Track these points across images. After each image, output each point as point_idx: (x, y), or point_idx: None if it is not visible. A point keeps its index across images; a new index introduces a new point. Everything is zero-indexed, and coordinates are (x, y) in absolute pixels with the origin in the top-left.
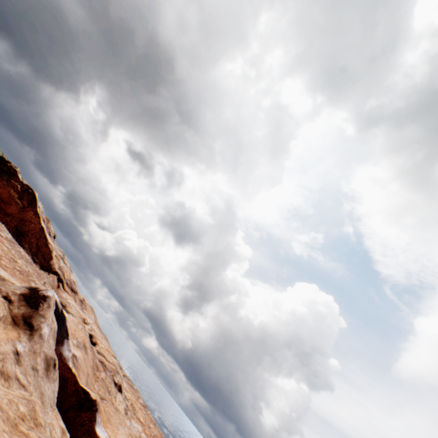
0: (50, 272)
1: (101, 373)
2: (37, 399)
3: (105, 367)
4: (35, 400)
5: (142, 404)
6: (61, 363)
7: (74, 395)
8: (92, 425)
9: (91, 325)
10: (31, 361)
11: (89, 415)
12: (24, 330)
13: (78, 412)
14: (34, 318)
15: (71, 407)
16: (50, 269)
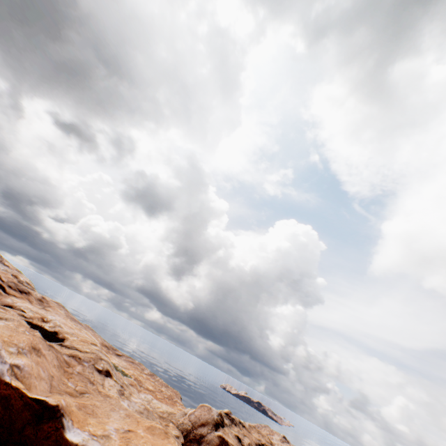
0: None
1: (75, 368)
2: None
3: (79, 360)
4: None
5: (149, 374)
6: None
7: (25, 410)
8: (59, 434)
9: (53, 322)
10: None
11: (53, 425)
12: None
13: (37, 426)
14: None
15: (27, 424)
16: None
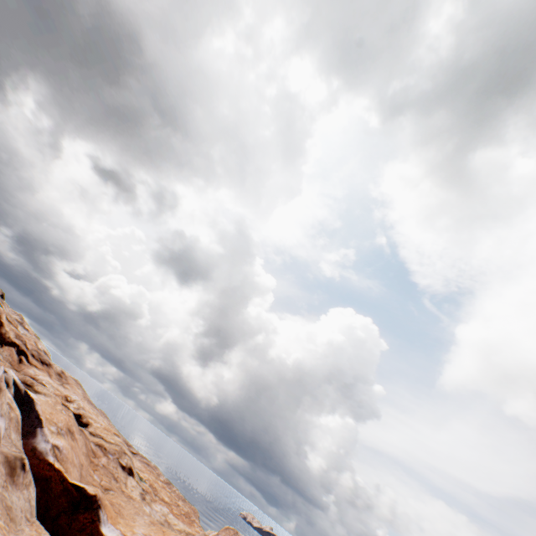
0: (3, 344)
1: (101, 459)
2: None
3: (105, 450)
4: None
5: (165, 482)
6: (37, 460)
7: (63, 496)
8: (95, 527)
9: (77, 402)
10: None
11: (89, 516)
12: None
13: (73, 515)
14: None
15: (62, 512)
16: (3, 340)
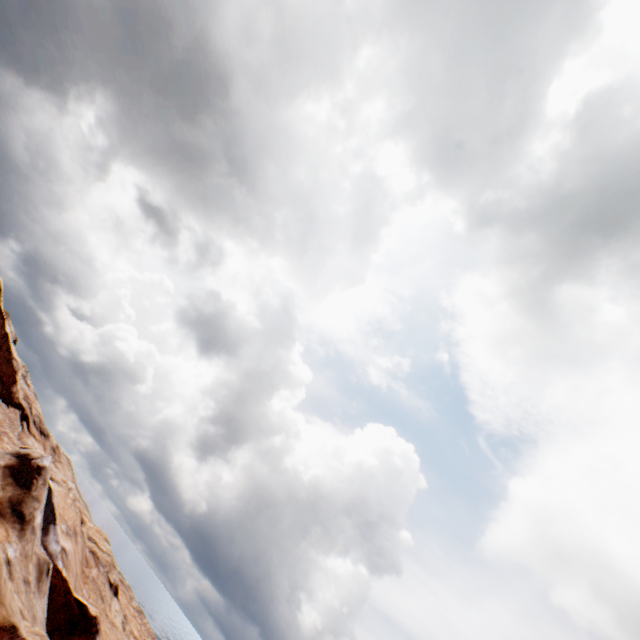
0: (9, 405)
1: (92, 570)
2: (42, 630)
3: (97, 559)
4: (43, 632)
5: (137, 609)
6: None
7: (62, 610)
8: None
9: (74, 492)
10: (22, 571)
11: None
12: (13, 523)
13: (68, 636)
14: (25, 503)
15: (57, 629)
16: (11, 399)
